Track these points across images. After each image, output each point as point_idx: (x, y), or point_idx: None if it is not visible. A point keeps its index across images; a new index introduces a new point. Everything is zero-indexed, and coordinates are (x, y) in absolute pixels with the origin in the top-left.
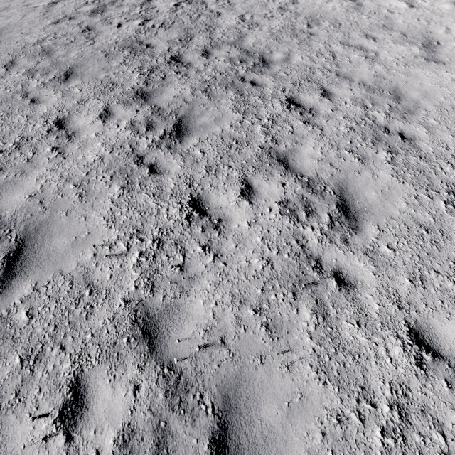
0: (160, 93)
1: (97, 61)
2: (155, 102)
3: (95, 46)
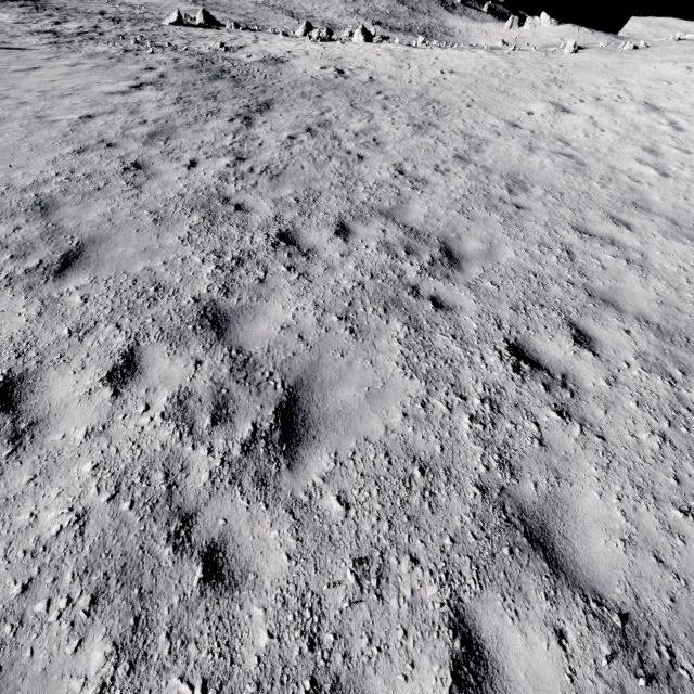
0: (252, 316)
1: (137, 232)
2: (240, 338)
3: (140, 201)
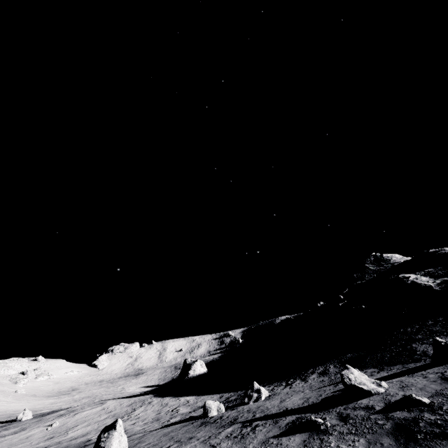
0: None
1: None
2: None
3: None
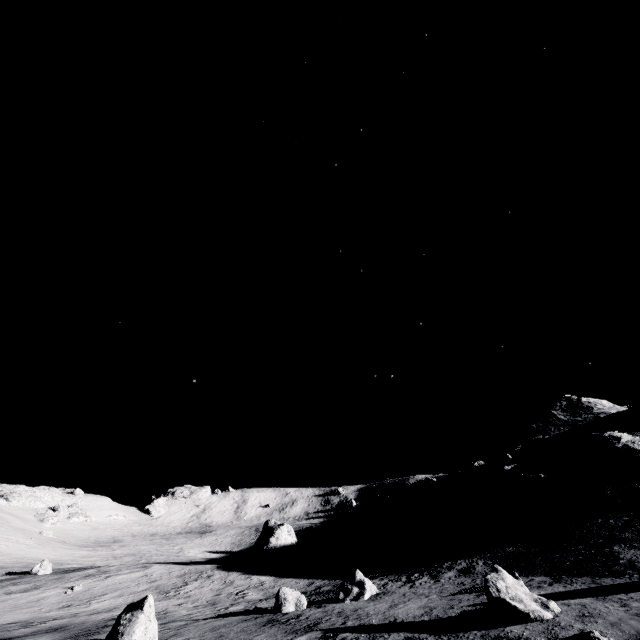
0: None
1: None
2: None
3: None
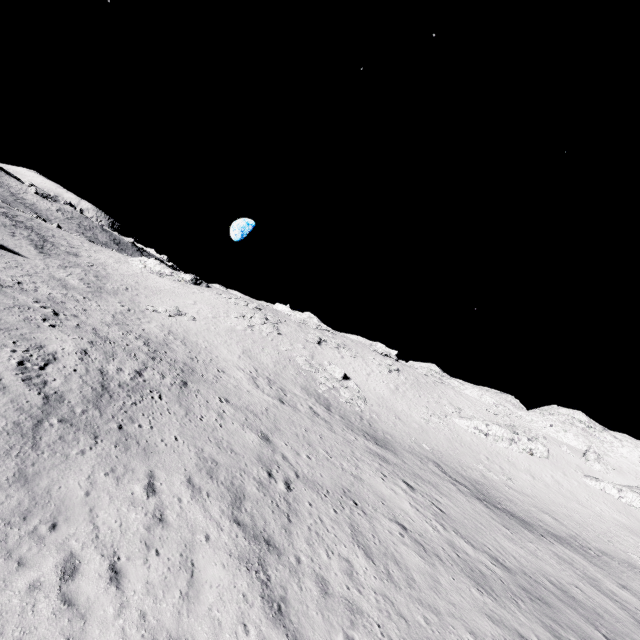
0: None
1: None
2: None
3: None
